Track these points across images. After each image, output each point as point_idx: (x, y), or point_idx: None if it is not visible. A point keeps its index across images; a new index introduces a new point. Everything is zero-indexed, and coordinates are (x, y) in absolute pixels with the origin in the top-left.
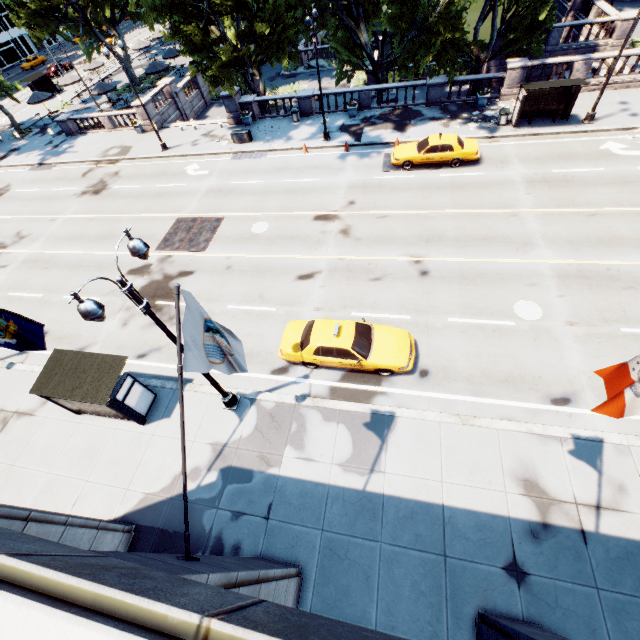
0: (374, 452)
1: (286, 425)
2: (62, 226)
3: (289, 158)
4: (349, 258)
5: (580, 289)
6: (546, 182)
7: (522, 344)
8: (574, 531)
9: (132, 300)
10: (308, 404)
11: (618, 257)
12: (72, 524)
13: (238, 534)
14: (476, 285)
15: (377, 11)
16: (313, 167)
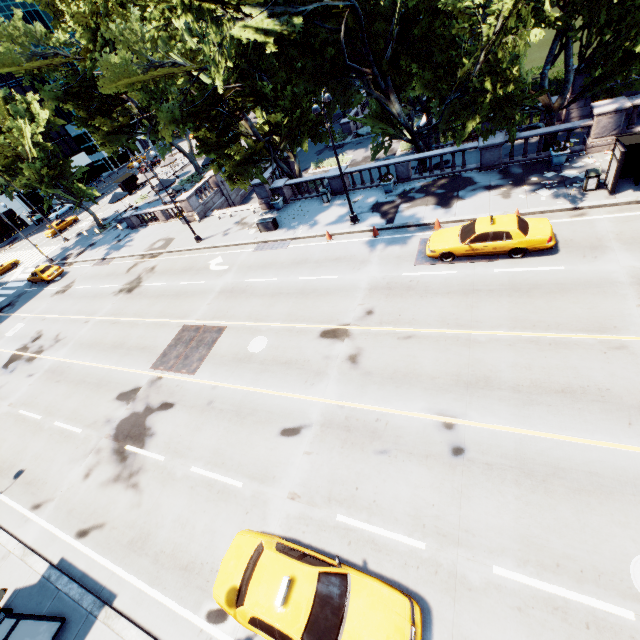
0: None
1: None
2: (90, 329)
3: (310, 248)
4: (351, 405)
5: None
6: None
7: None
8: None
9: None
10: None
11: None
12: None
13: None
14: (549, 494)
15: (412, 77)
16: (333, 259)
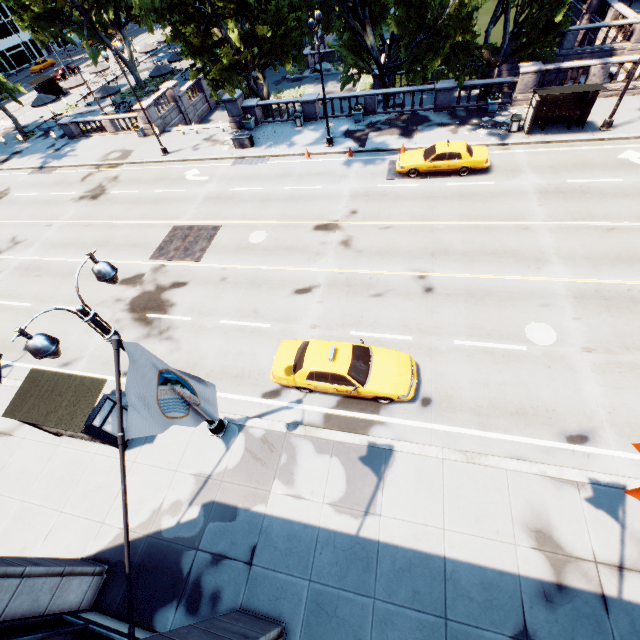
0: (369, 491)
1: (275, 456)
2: (57, 232)
3: (291, 164)
4: (349, 271)
5: (598, 311)
6: (560, 193)
7: (534, 372)
8: (594, 595)
9: (96, 330)
10: (300, 433)
11: (639, 276)
12: (30, 574)
13: (218, 581)
14: (484, 304)
15: (384, 13)
16: (315, 174)
